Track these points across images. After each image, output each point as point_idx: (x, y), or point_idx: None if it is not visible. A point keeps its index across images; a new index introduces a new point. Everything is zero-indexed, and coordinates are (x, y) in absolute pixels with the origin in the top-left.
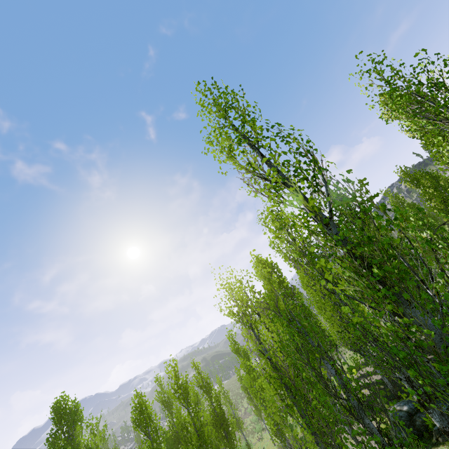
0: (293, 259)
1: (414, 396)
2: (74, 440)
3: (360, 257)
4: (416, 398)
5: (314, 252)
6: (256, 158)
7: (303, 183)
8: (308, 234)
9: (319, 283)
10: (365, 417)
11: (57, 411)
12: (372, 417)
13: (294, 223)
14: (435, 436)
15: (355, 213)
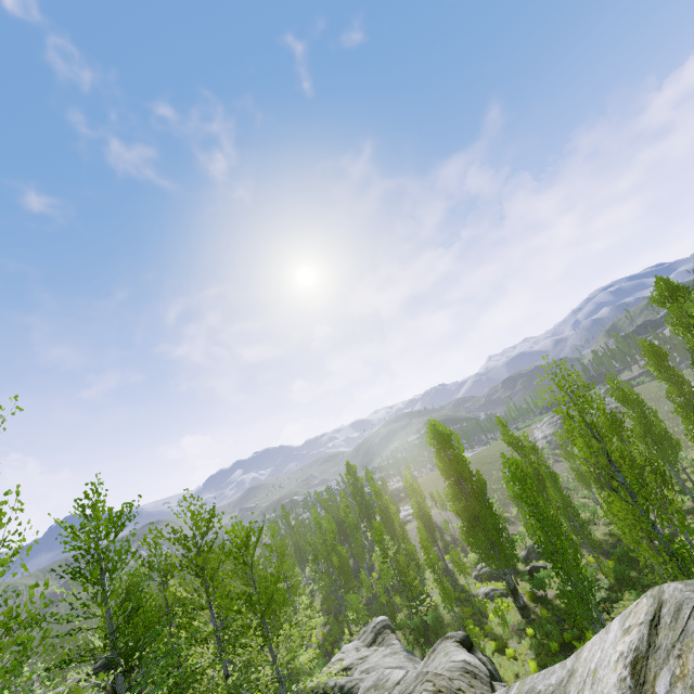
0: None
1: None
2: (462, 457)
3: None
4: None
5: None
6: None
7: None
8: None
9: None
10: None
11: (434, 432)
12: None
13: None
14: None
15: None
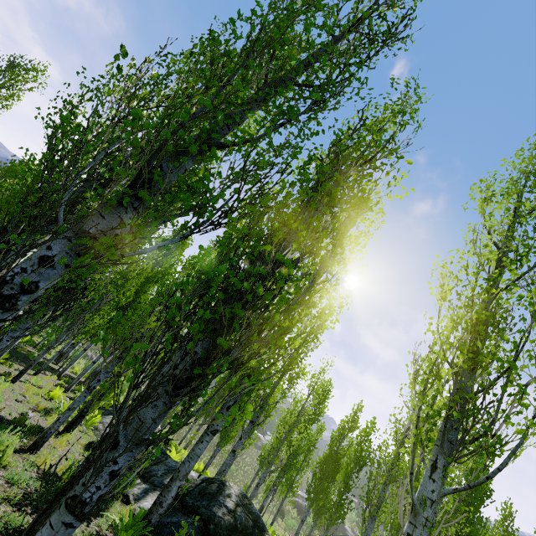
0: None
1: None
2: None
3: None
4: None
5: None
6: None
7: None
8: None
9: None
10: None
11: None
12: None
13: None
14: None
15: None
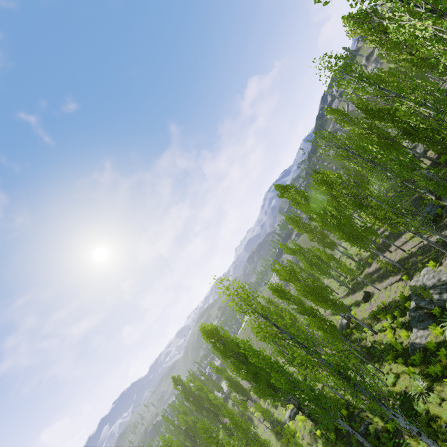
0: (345, 157)
1: (433, 197)
2: (229, 339)
3: (442, 113)
4: (434, 197)
5: (361, 145)
6: (376, 89)
7: (420, 90)
8: (406, 117)
9: (366, 164)
10: (444, 182)
11: (206, 333)
12: (398, 239)
13: (414, 109)
14: (444, 215)
15: (389, 109)
